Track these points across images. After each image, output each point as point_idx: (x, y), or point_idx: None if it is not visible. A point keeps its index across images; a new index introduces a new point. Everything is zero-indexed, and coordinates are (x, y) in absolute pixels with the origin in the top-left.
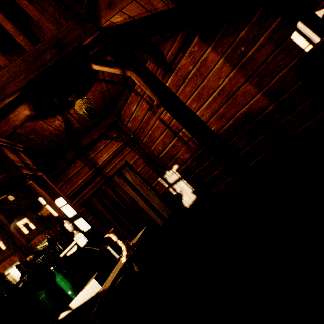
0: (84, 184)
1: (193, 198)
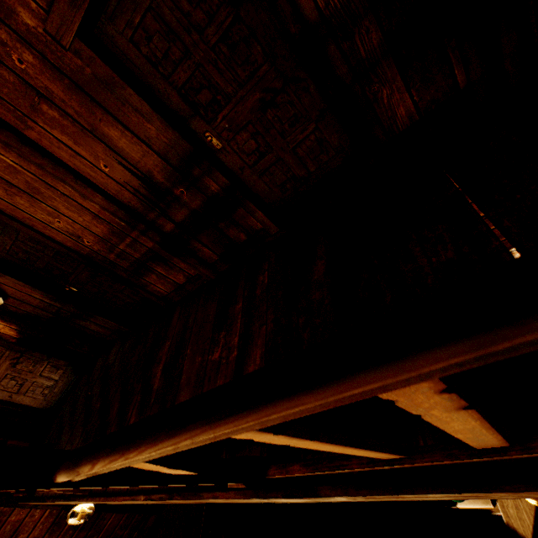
0: None
1: None
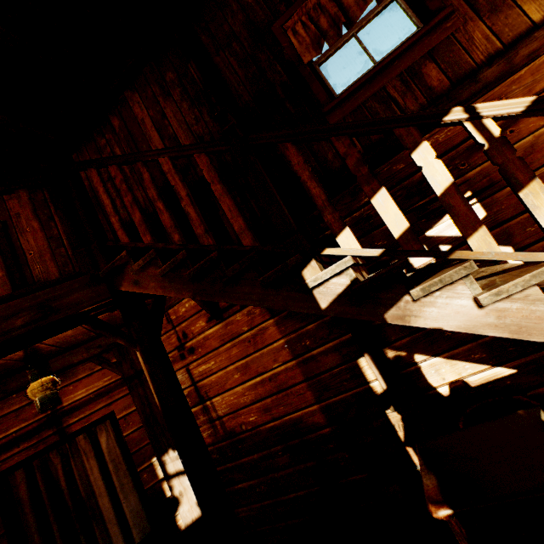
0: (17, 436)
1: (196, 513)
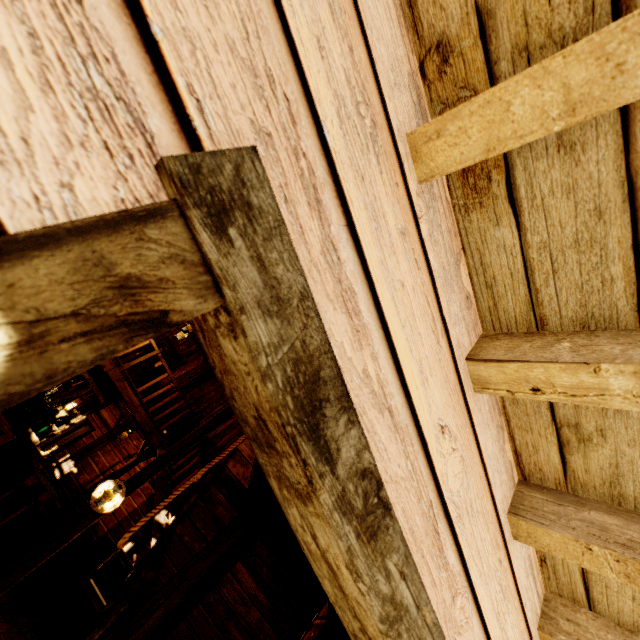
0: None
1: None
